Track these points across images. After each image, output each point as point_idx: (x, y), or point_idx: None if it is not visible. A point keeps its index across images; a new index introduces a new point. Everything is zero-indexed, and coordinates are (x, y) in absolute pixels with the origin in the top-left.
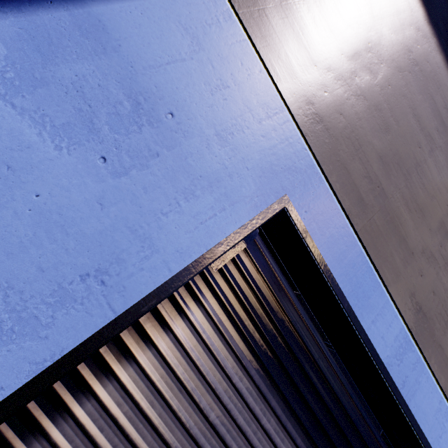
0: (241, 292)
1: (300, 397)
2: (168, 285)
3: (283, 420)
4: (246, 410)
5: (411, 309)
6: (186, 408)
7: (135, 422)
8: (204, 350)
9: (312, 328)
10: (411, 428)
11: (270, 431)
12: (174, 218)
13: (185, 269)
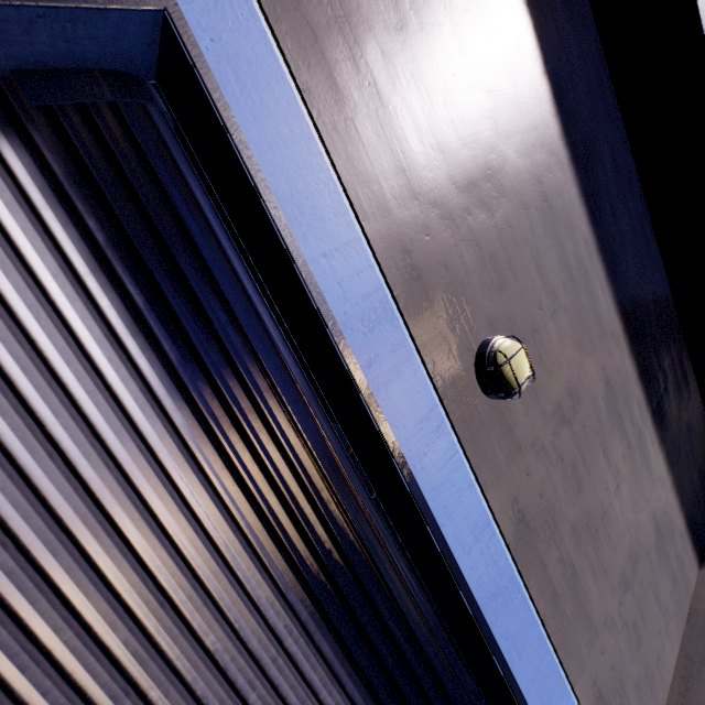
0: (94, 167)
1: (201, 369)
2: None
3: (157, 391)
4: (76, 352)
5: (403, 271)
6: None
7: None
8: None
9: (249, 287)
10: (375, 425)
11: (126, 400)
12: None
13: None
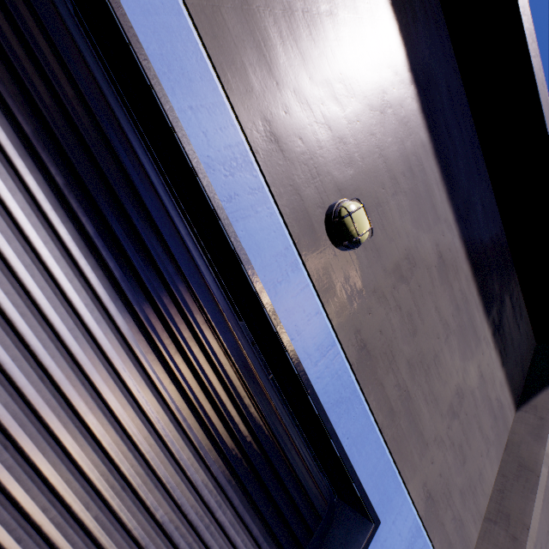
0: None
1: (84, 194)
2: None
3: (43, 205)
4: None
5: (262, 135)
6: None
7: None
8: None
9: (133, 139)
10: (234, 250)
11: (13, 207)
12: None
13: None
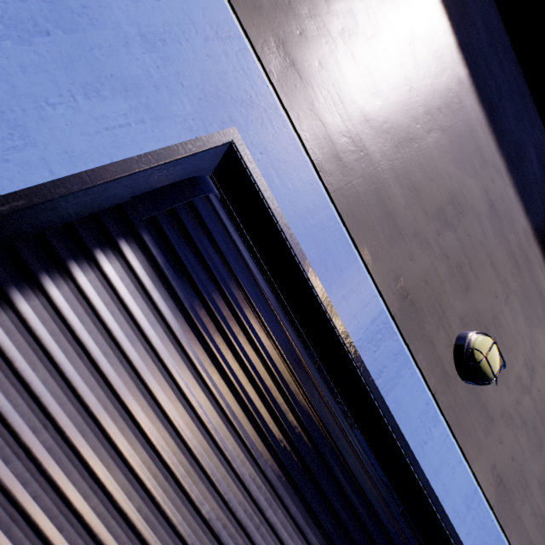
0: (181, 252)
1: (256, 390)
2: (46, 189)
3: (229, 413)
4: (177, 394)
5: (397, 293)
6: (87, 379)
7: (4, 385)
8: (121, 311)
9: (281, 315)
10: (388, 426)
11: (210, 424)
12: (66, 113)
13: (75, 175)
